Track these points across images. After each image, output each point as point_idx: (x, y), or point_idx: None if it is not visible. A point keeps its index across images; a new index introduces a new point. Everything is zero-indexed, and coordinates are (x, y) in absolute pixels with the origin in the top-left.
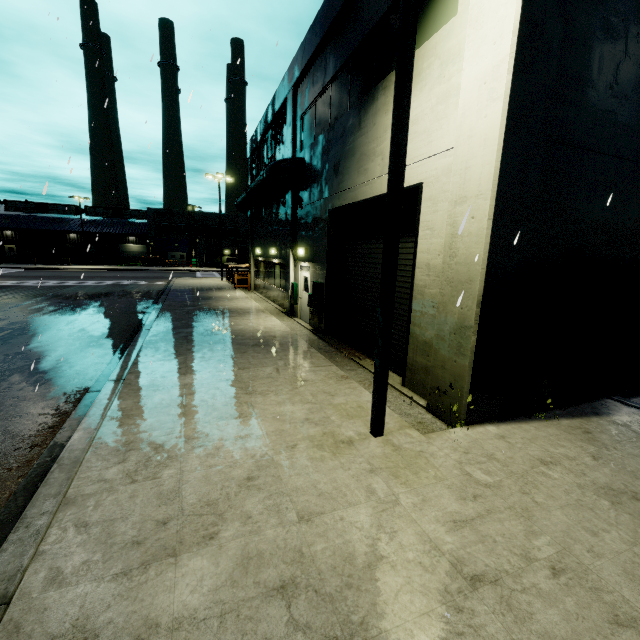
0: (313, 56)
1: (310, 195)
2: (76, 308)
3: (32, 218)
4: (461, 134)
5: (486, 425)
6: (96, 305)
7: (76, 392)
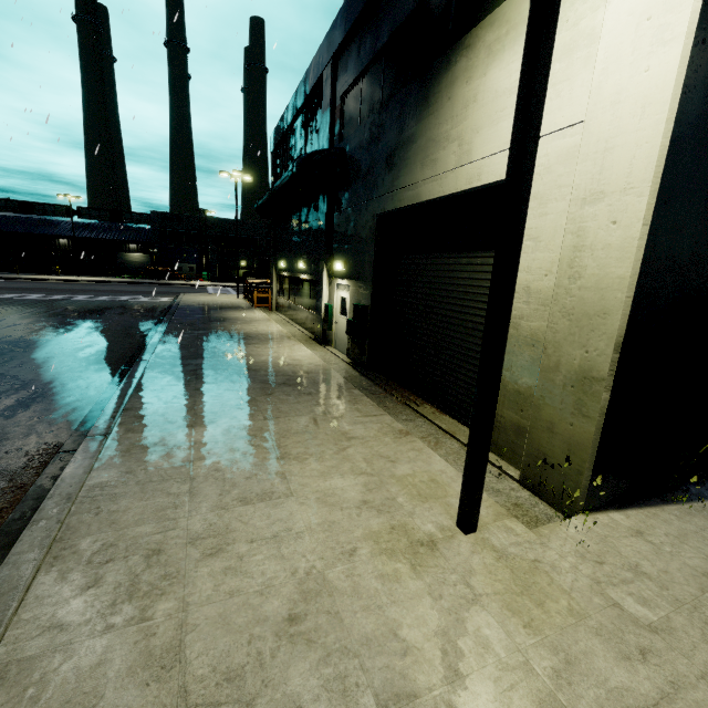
0: (361, 15)
1: (352, 196)
2: (59, 329)
3: (14, 219)
4: (599, 100)
5: (610, 512)
6: (85, 325)
7: (43, 451)
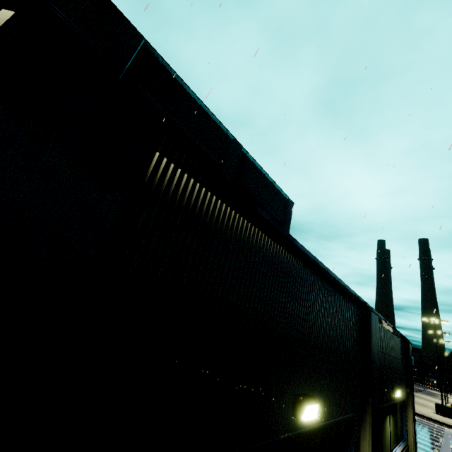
0: None
1: None
2: None
3: None
4: None
5: None
6: None
7: None
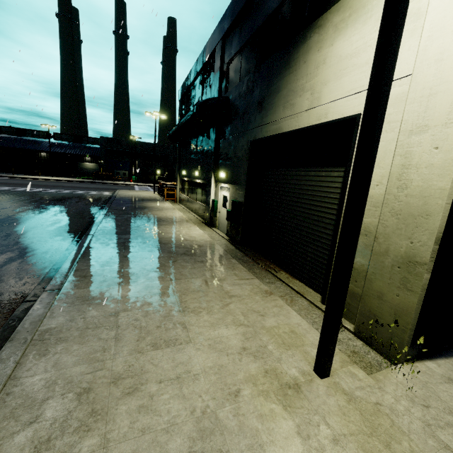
0: (243, 9)
1: (233, 128)
2: (35, 211)
3: (13, 139)
4: (425, 58)
5: (425, 361)
6: (53, 209)
7: (12, 300)
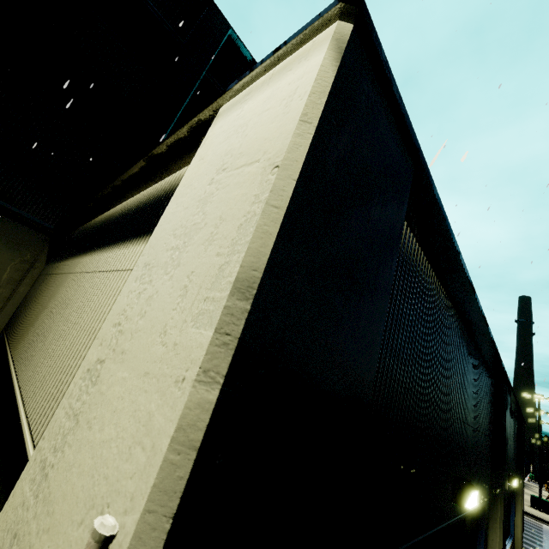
0: None
1: None
2: None
3: None
4: None
5: None
6: None
7: None
